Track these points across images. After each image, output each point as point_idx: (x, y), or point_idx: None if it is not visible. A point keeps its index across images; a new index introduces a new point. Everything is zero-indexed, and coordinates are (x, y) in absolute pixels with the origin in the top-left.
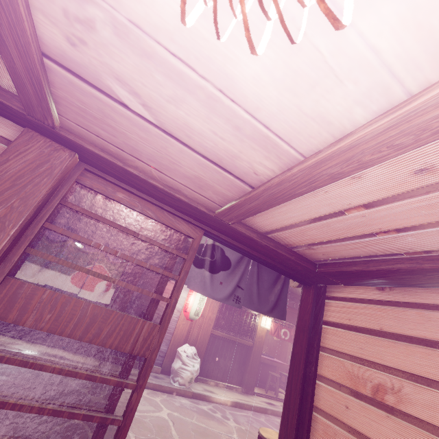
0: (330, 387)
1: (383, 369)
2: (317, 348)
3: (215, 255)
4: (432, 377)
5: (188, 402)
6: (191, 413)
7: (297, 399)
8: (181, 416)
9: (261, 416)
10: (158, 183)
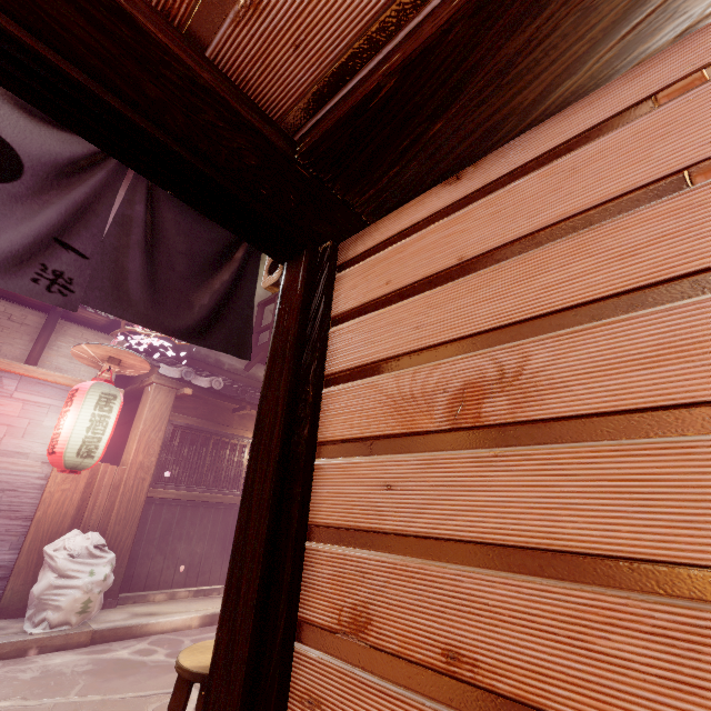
0: (349, 457)
1: (474, 343)
2: (315, 381)
3: None
4: (603, 292)
5: (72, 659)
6: (68, 681)
7: (263, 525)
8: (25, 701)
9: None
10: None
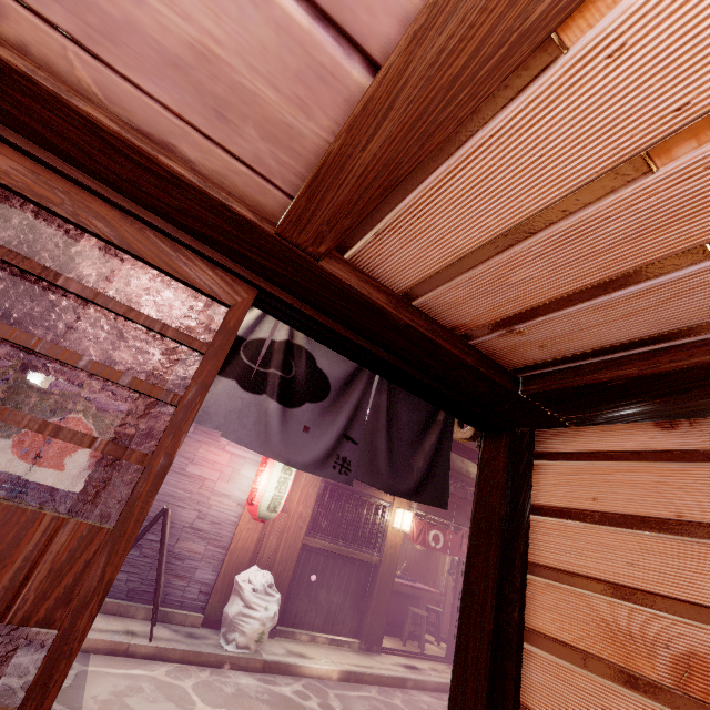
0: (561, 659)
1: (699, 614)
2: (522, 568)
3: (294, 366)
4: None
5: (253, 683)
6: (256, 707)
7: (481, 691)
8: None
9: (396, 695)
10: (103, 114)
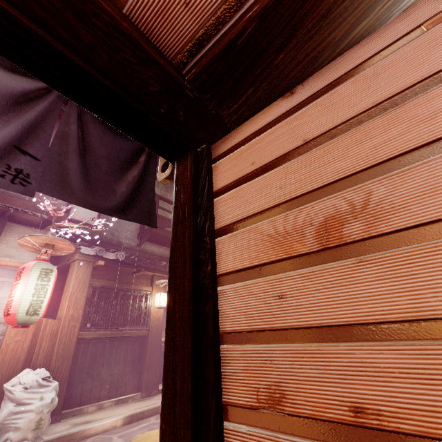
0: (244, 281)
1: (327, 191)
2: (210, 234)
3: None
4: (417, 143)
5: None
6: None
7: (187, 338)
8: None
9: None
10: None
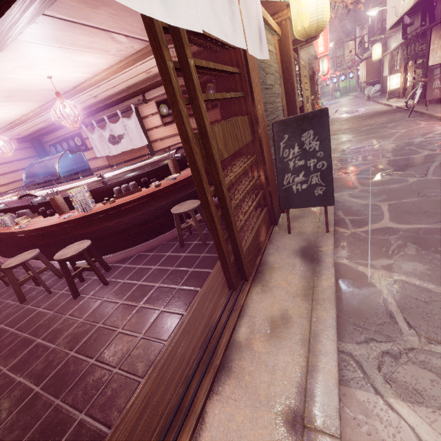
0: None
1: None
2: None
3: None
4: None
5: None
6: None
7: None
8: None
9: None
10: None
